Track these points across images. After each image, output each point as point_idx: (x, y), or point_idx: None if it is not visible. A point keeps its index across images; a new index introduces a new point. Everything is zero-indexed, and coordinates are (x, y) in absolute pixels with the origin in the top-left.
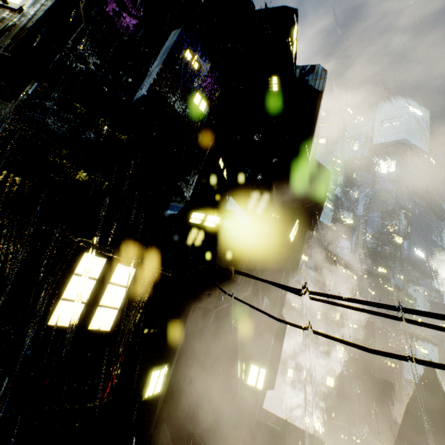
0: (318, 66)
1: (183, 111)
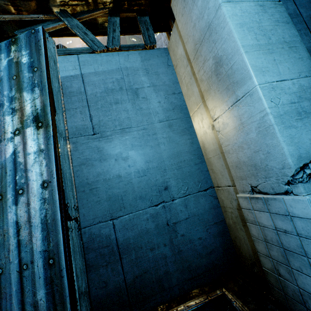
0: (60, 45)
1: None
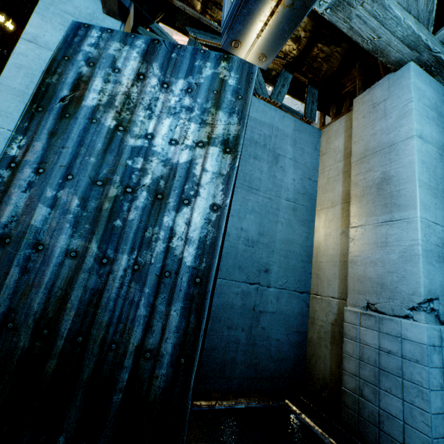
0: None
1: (2, 64)
